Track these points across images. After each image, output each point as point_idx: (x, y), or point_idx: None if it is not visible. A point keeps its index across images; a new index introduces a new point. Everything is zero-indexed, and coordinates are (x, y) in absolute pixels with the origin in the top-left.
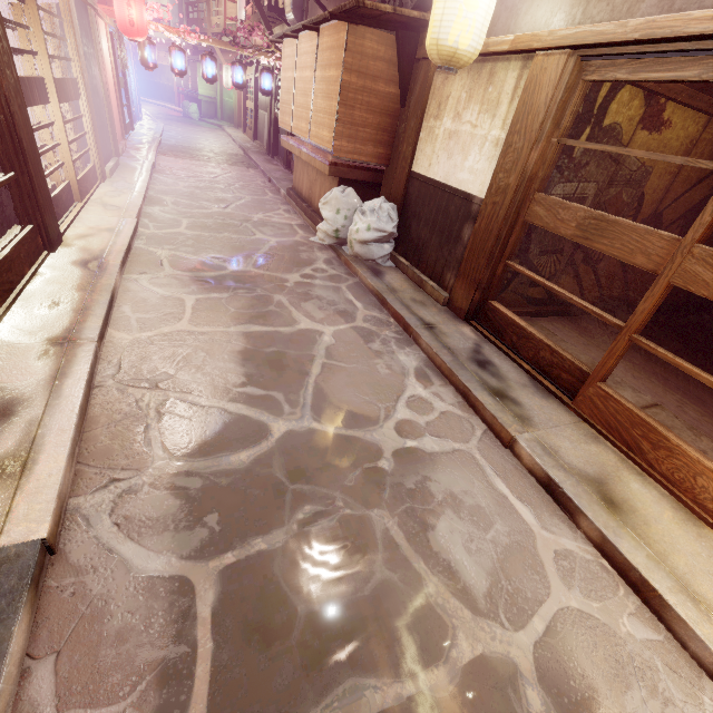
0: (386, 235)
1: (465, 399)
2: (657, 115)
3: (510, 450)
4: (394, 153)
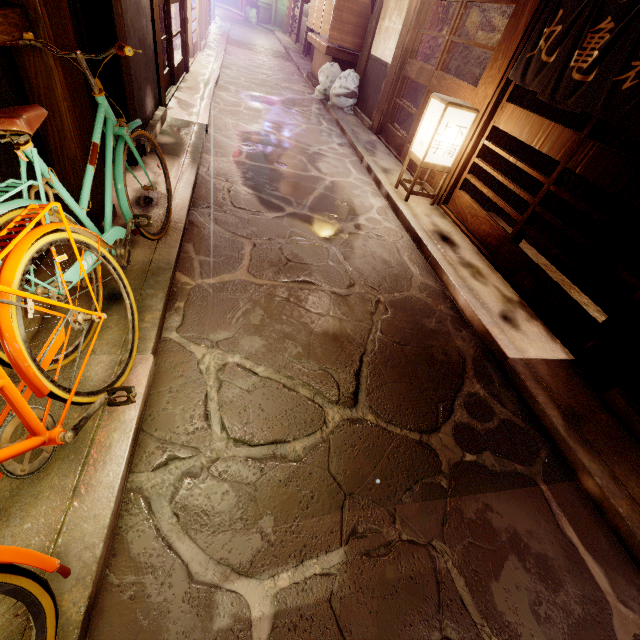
0: (350, 92)
1: (354, 152)
2: (488, 23)
3: (362, 164)
4: (365, 43)
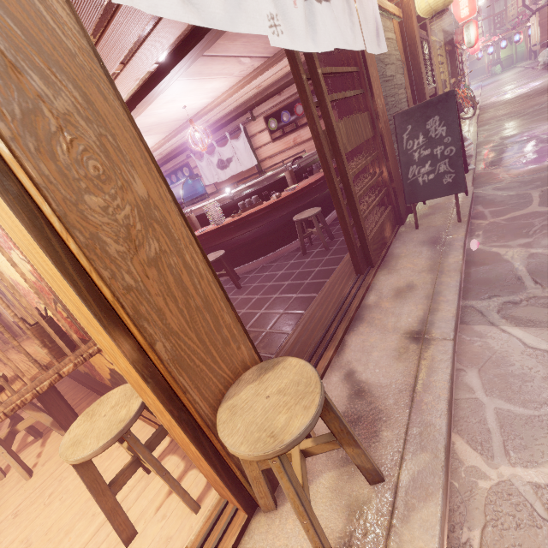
0: None
1: None
2: None
3: None
4: None
